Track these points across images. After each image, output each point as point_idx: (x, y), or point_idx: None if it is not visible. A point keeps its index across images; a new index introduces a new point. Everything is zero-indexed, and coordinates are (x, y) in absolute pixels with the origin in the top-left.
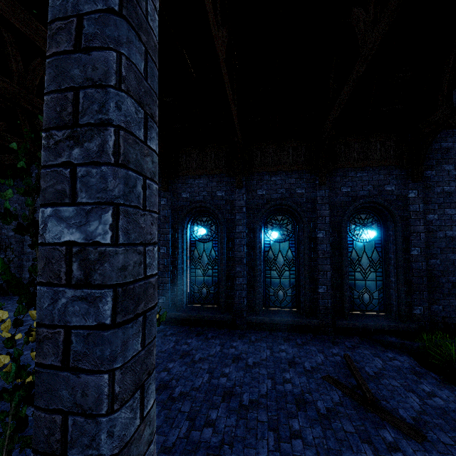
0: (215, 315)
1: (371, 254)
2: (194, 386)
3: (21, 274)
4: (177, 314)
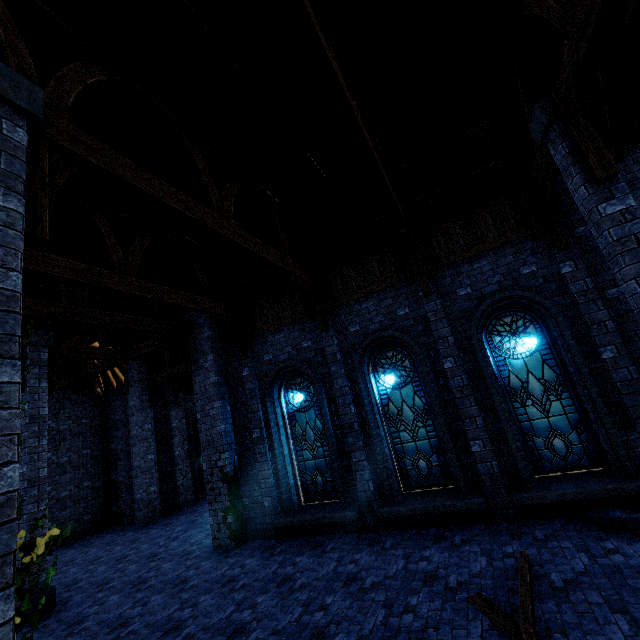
0: (333, 515)
1: (541, 373)
2: (277, 628)
3: (132, 495)
4: (285, 521)
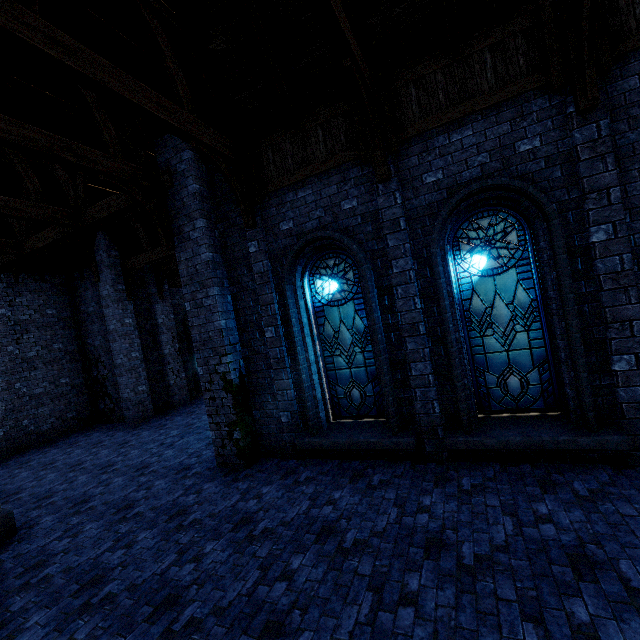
0: (381, 440)
1: None
2: (339, 634)
3: (119, 394)
4: (312, 442)
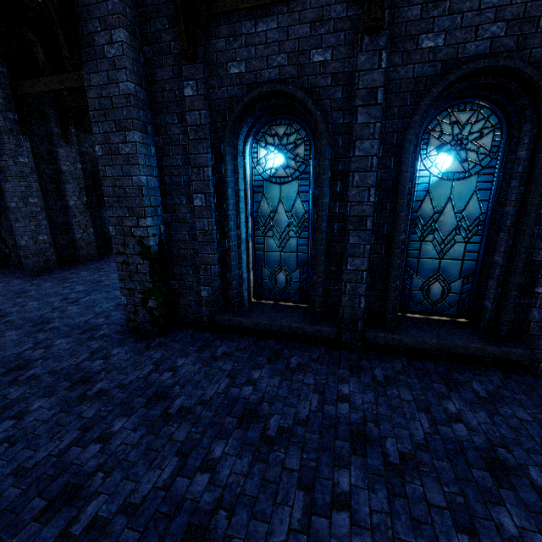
0: (303, 327)
1: None
2: None
3: (15, 240)
4: (232, 320)
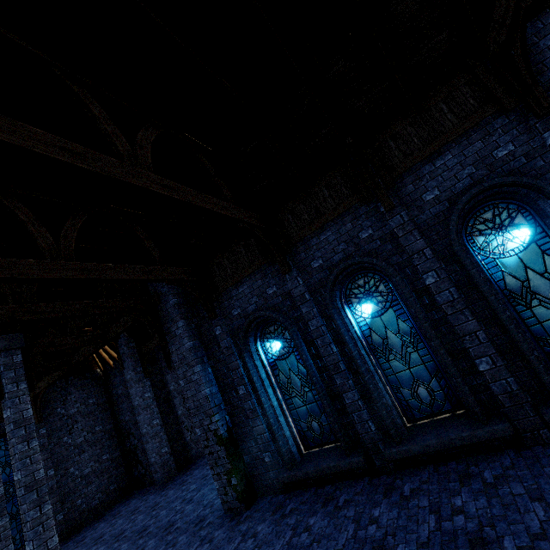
0: (338, 464)
1: (543, 266)
2: None
3: (148, 459)
4: (289, 475)
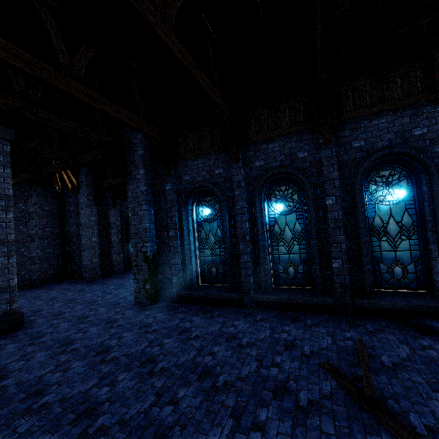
0: (221, 294)
1: (401, 218)
2: (177, 362)
3: (81, 262)
4: (187, 293)
